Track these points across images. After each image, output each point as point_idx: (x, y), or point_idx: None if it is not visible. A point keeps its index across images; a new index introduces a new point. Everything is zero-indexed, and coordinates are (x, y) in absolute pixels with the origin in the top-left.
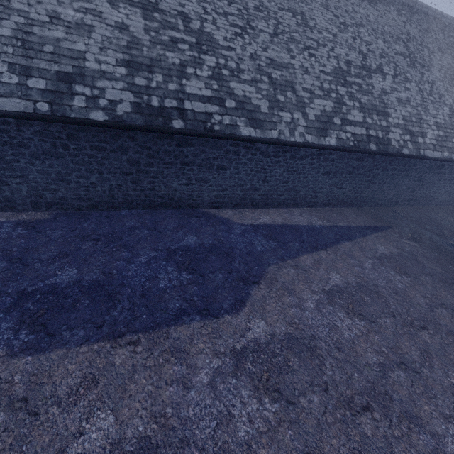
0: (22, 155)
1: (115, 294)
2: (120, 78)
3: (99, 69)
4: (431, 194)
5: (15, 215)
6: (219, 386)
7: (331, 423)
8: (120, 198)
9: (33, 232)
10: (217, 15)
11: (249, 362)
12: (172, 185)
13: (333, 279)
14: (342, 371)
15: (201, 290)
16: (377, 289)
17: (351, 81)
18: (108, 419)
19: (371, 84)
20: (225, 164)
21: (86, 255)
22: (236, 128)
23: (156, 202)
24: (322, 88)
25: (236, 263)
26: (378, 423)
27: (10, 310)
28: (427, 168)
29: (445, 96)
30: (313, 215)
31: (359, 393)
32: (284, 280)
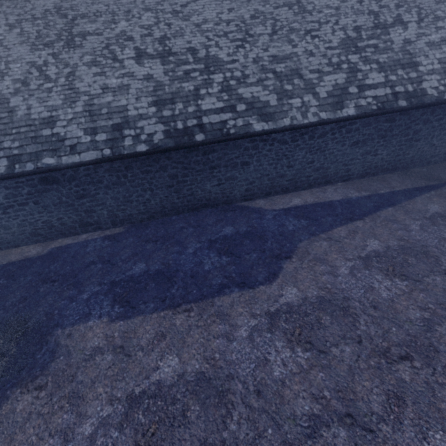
0: (100, 189)
1: (172, 277)
2: (152, 115)
3: (138, 114)
4: None
5: (103, 232)
6: (256, 339)
7: (364, 368)
8: (169, 207)
9: (115, 242)
10: (218, 38)
11: (282, 321)
12: (207, 188)
13: (370, 246)
14: (378, 326)
15: (238, 268)
16: (426, 249)
17: (363, 45)
18: (174, 360)
19: (389, 40)
20: (247, 160)
21: (150, 253)
22: (249, 127)
23: (197, 205)
24: (330, 63)
25: (269, 243)
26: (418, 370)
27: (107, 294)
28: None
29: None
30: (349, 188)
31: (397, 345)
32: (316, 252)
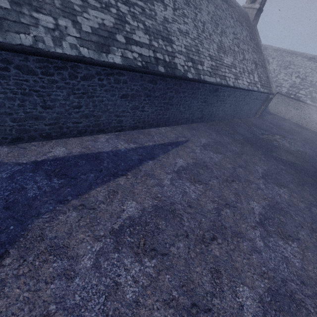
0: None
1: None
2: None
3: None
4: (214, 112)
5: None
6: None
7: None
8: None
9: None
10: None
11: None
12: None
13: (127, 210)
14: None
15: None
16: (173, 207)
17: (133, 1)
18: None
19: (154, 10)
20: None
21: None
22: None
23: None
24: None
25: None
26: None
27: None
28: (208, 91)
29: (213, 35)
30: (121, 139)
31: None
32: (55, 235)
